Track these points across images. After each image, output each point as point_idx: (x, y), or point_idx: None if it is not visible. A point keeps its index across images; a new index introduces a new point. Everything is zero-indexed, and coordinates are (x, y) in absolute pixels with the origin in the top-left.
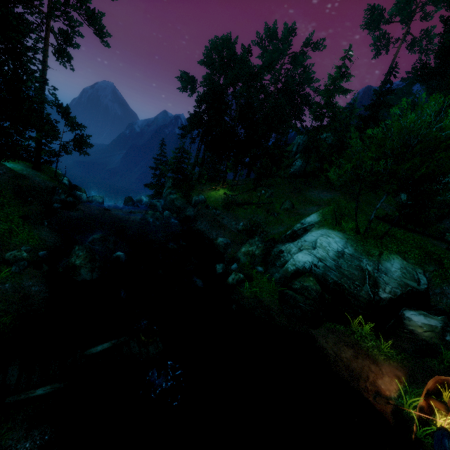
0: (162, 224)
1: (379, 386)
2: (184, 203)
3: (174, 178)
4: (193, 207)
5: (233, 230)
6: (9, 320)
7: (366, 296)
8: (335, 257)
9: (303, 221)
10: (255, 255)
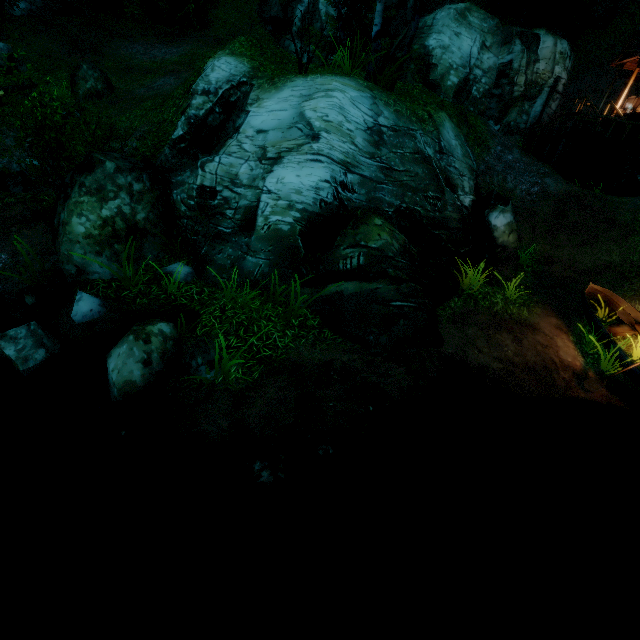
0: None
1: (568, 363)
2: None
3: None
4: None
5: None
6: None
7: (456, 214)
8: (371, 147)
9: (204, 85)
10: (140, 230)
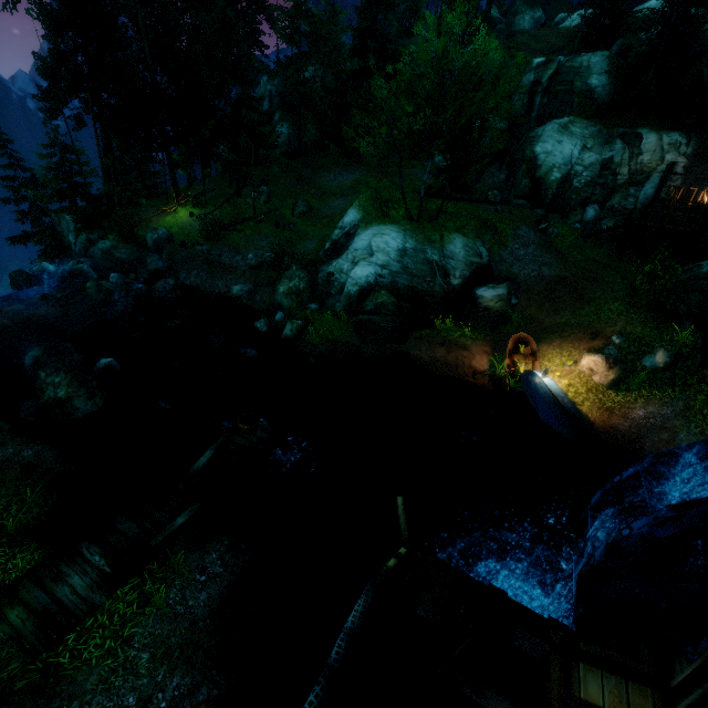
0: (123, 298)
1: (474, 366)
2: (134, 251)
3: (76, 210)
4: (156, 254)
5: (246, 269)
6: (39, 499)
7: (441, 289)
8: (398, 258)
9: (341, 225)
10: (301, 291)
